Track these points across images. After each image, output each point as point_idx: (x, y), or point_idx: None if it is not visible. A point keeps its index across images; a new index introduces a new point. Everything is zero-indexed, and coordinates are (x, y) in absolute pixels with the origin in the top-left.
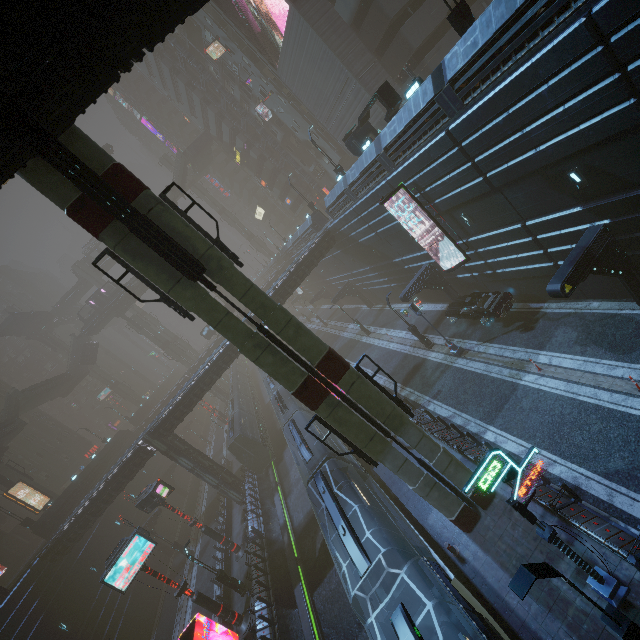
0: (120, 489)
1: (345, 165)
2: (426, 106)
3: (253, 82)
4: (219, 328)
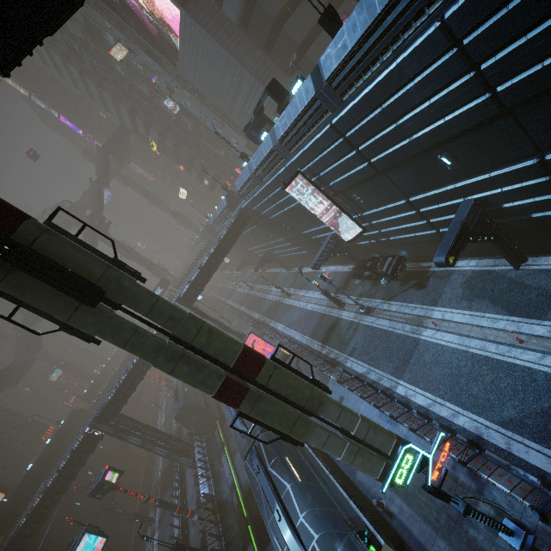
0: (72, 477)
1: (252, 147)
2: (310, 102)
3: (158, 79)
4: (128, 348)
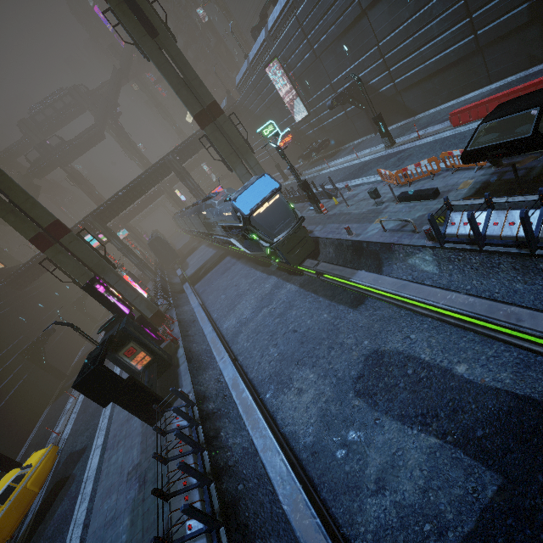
0: None
1: None
2: (288, 0)
3: None
4: (162, 68)
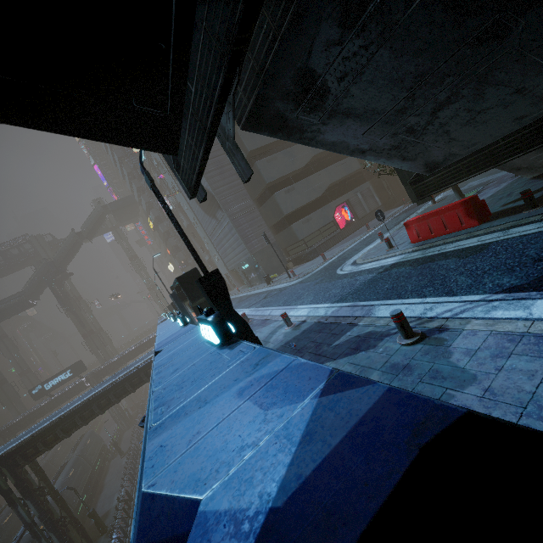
0: None
1: None
2: None
3: (168, 178)
4: None
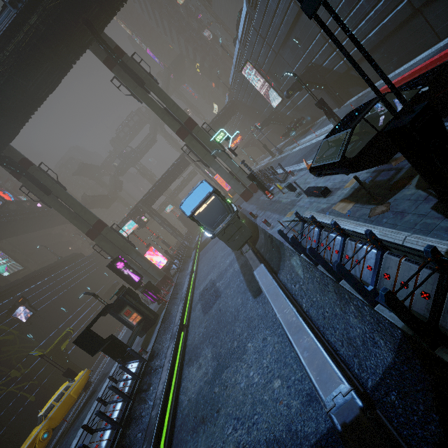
0: None
1: None
2: (245, 15)
3: (203, 16)
4: (150, 105)
